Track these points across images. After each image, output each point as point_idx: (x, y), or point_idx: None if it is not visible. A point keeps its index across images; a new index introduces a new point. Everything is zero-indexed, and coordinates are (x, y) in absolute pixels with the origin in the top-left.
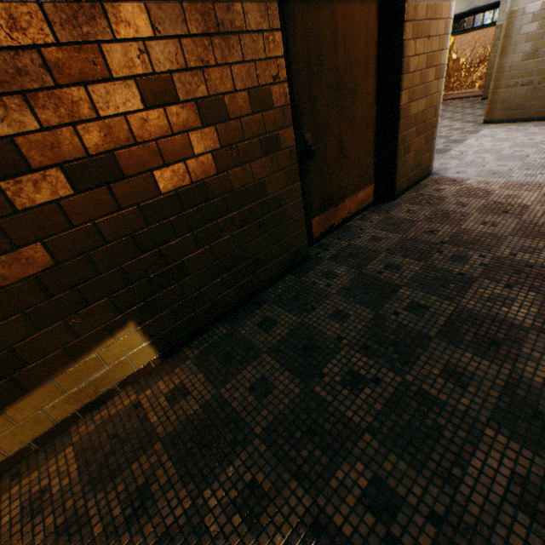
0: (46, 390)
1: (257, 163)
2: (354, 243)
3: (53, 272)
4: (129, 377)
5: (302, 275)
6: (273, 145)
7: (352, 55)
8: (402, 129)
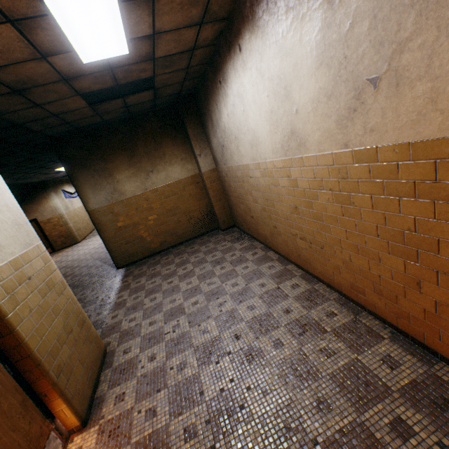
0: None
1: None
2: None
3: None
4: None
5: None
6: None
7: None
8: (51, 238)
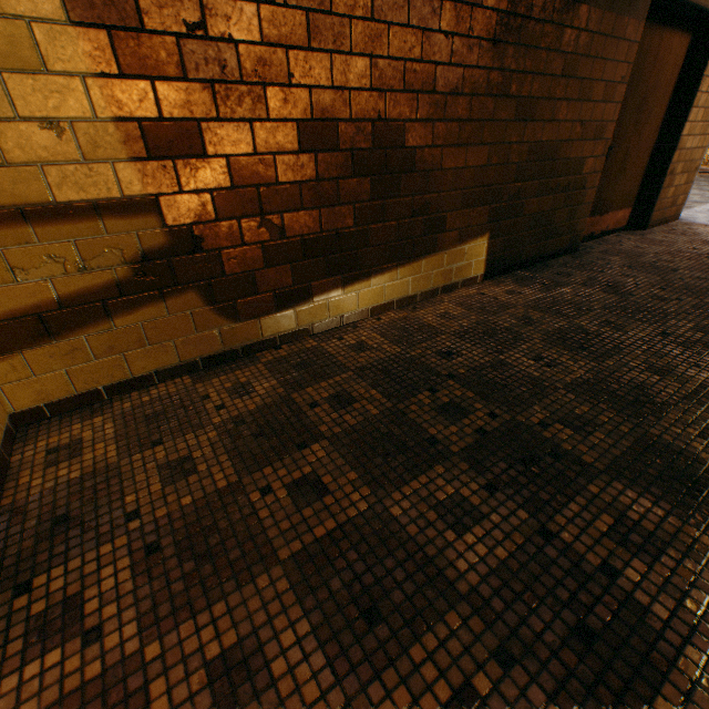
0: (441, 257)
1: (587, 143)
2: (617, 248)
3: (482, 170)
4: (466, 280)
5: (577, 258)
6: (600, 133)
7: (659, 79)
8: (674, 159)
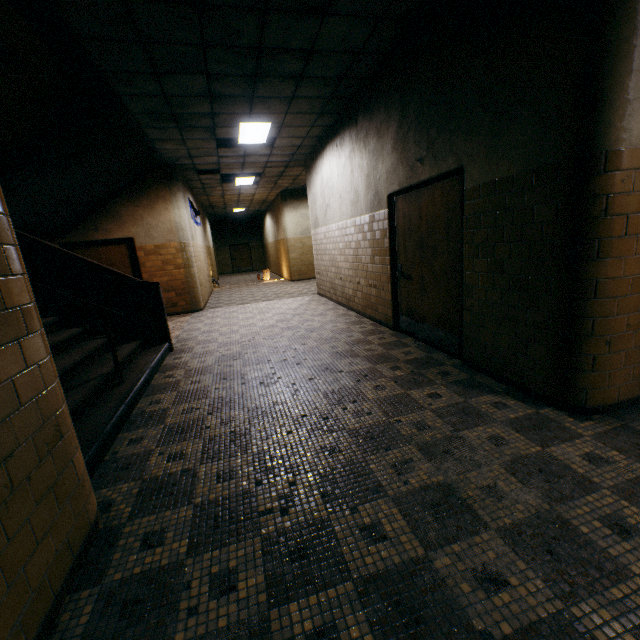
0: None
1: None
2: None
3: None
4: None
5: None
6: None
7: (113, 261)
8: None
